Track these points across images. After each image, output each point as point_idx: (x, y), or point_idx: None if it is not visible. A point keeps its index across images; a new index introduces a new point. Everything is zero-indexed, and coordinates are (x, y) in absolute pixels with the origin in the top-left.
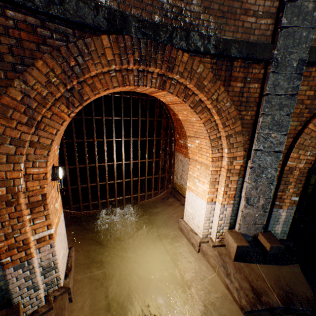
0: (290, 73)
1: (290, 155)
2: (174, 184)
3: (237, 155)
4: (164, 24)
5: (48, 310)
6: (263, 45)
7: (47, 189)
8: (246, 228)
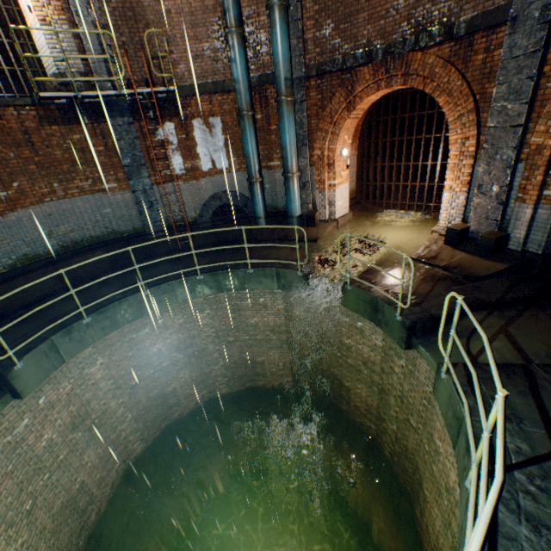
0: (530, 28)
1: (535, 129)
2: None
3: (470, 135)
4: (407, 37)
5: (326, 222)
6: (502, 7)
7: (335, 159)
8: (477, 223)
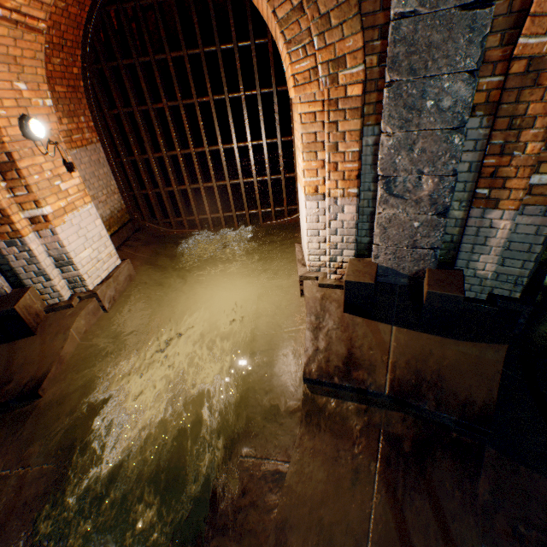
0: None
1: (530, 8)
2: None
3: (347, 50)
4: None
5: (69, 307)
6: None
7: (14, 148)
8: (393, 256)
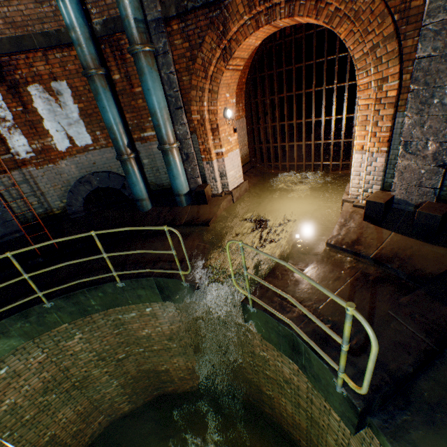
0: None
1: None
2: None
3: (389, 74)
4: None
5: (220, 196)
6: None
7: (219, 122)
8: (404, 191)
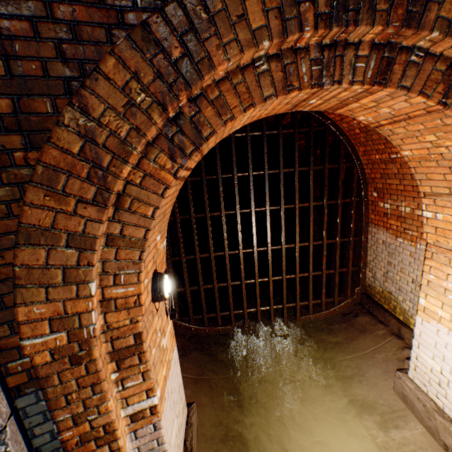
0: None
1: None
2: (367, 288)
3: None
4: None
5: None
6: None
7: (143, 323)
8: None
